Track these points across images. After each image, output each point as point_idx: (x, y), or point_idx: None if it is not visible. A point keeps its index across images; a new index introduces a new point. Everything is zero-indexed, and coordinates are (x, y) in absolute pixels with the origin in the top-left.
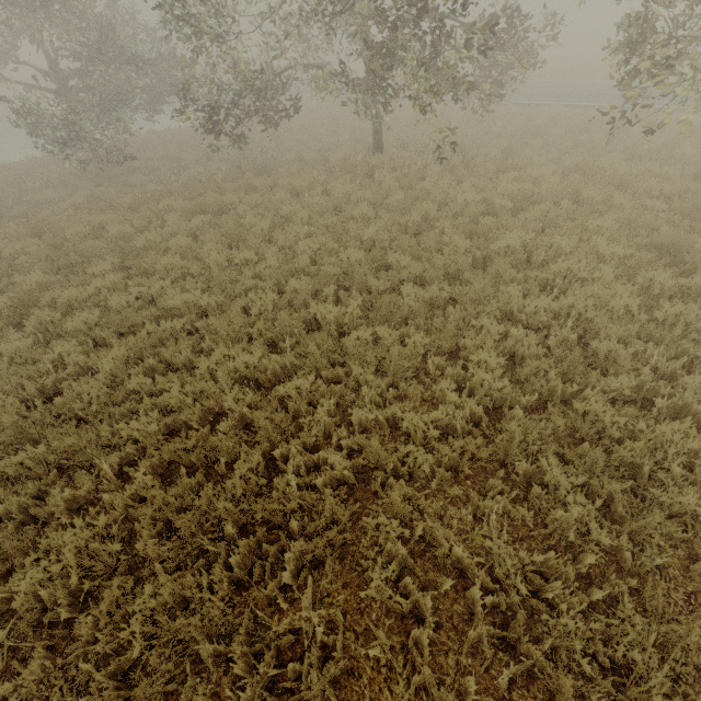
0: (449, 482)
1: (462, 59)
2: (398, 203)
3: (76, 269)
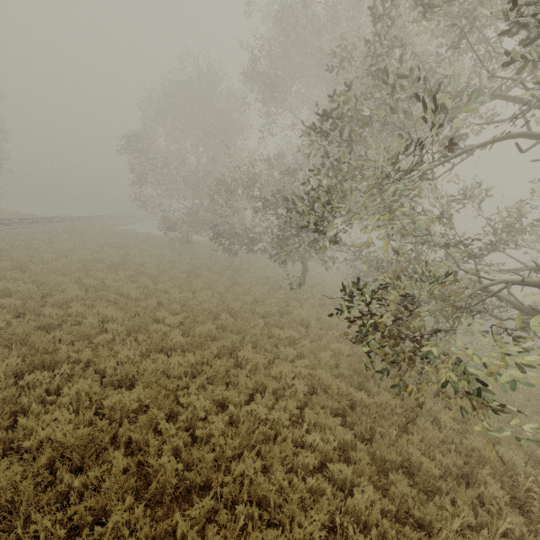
0: (114, 387)
1: (308, 250)
2: (272, 304)
3: (117, 271)
